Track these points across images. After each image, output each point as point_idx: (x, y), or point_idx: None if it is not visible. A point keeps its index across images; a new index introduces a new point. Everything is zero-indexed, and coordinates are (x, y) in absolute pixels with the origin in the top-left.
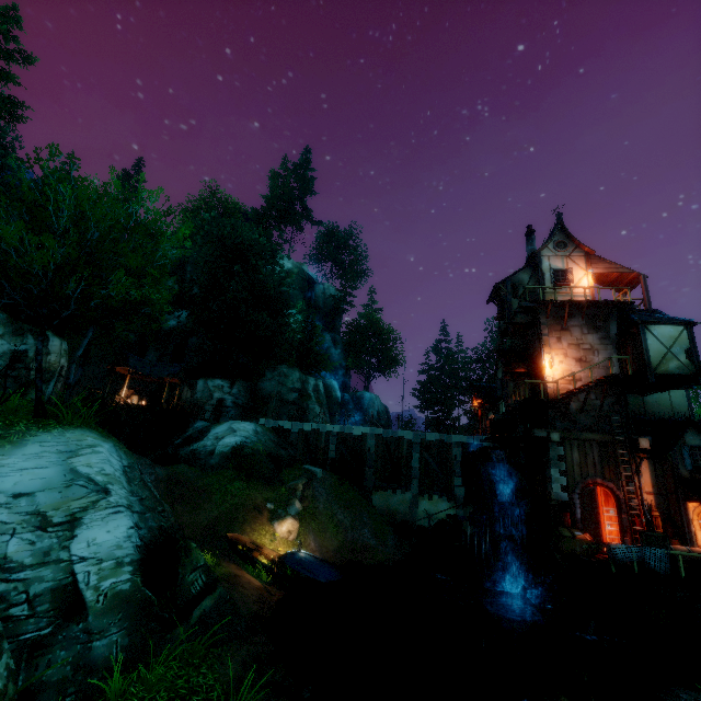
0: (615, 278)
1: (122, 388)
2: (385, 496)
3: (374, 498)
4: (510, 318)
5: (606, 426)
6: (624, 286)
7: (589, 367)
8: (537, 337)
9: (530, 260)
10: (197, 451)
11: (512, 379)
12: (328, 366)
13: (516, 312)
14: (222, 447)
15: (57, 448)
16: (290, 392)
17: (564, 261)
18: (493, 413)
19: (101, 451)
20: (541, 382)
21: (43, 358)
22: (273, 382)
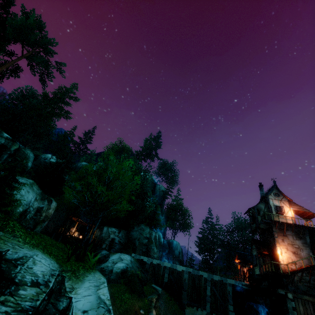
0: (302, 212)
1: (70, 226)
2: (192, 311)
3: (186, 311)
4: (258, 225)
5: (314, 293)
6: (307, 216)
7: (302, 259)
8: (271, 236)
9: (263, 198)
10: (104, 269)
11: (261, 256)
12: (161, 226)
13: (260, 223)
14: (116, 269)
15: (94, 284)
16: (144, 239)
17: (279, 202)
18: (245, 268)
19: (106, 286)
20: (280, 263)
21: (47, 210)
22: (137, 232)
